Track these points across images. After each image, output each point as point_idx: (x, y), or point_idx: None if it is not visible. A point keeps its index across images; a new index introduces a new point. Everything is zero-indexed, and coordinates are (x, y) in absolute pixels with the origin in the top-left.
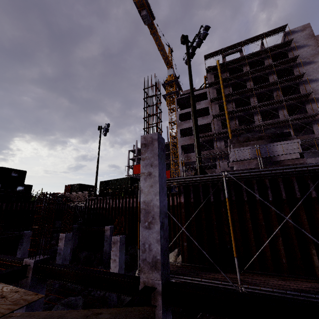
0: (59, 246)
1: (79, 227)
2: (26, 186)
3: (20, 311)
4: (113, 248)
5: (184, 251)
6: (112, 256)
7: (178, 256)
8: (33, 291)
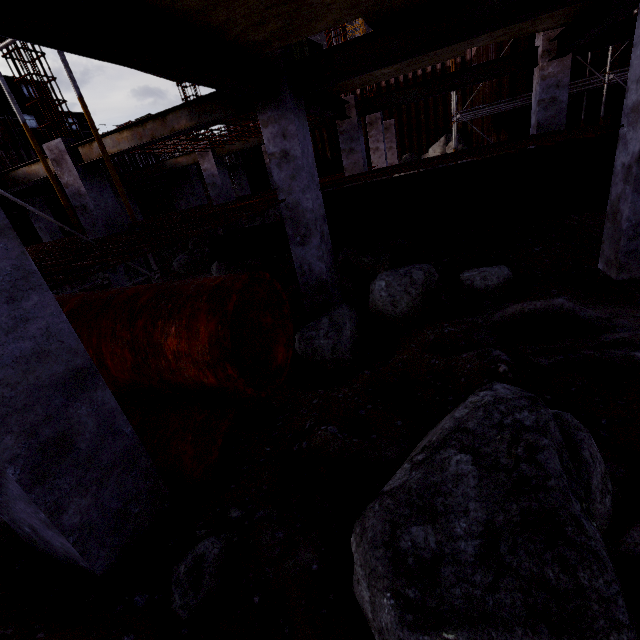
0: (268, 164)
1: (245, 162)
2: (77, 117)
3: (354, 158)
4: (371, 132)
5: (502, 89)
6: (372, 144)
7: (446, 145)
8: (360, 136)
